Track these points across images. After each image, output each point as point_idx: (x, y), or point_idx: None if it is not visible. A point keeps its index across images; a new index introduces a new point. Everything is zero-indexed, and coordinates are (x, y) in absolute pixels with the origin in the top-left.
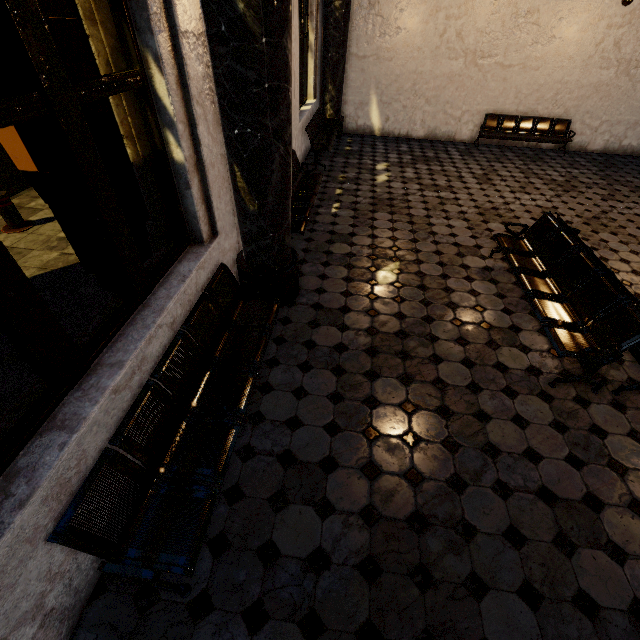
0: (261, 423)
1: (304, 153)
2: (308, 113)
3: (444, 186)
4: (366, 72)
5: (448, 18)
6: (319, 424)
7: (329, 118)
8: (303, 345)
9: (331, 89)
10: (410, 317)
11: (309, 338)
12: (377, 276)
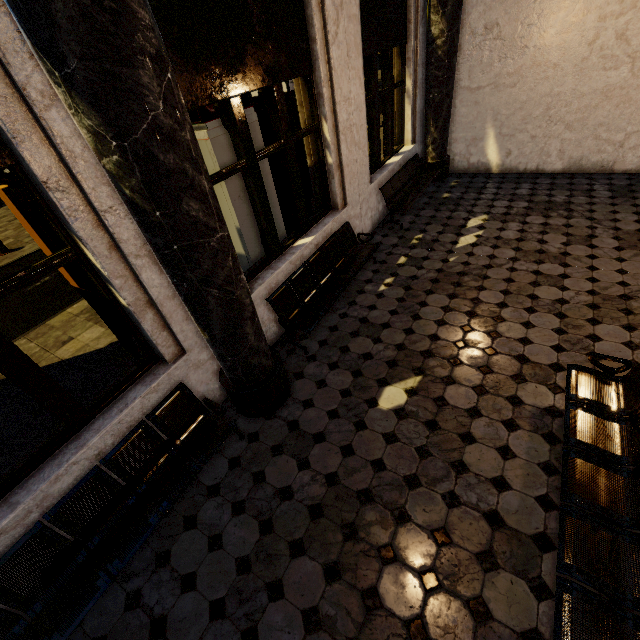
0: (163, 567)
1: (385, 208)
2: (394, 166)
3: (554, 253)
4: (481, 104)
5: (602, 19)
6: (209, 596)
7: (428, 162)
8: (252, 476)
9: (433, 131)
10: (390, 471)
11: (262, 468)
12: (382, 394)
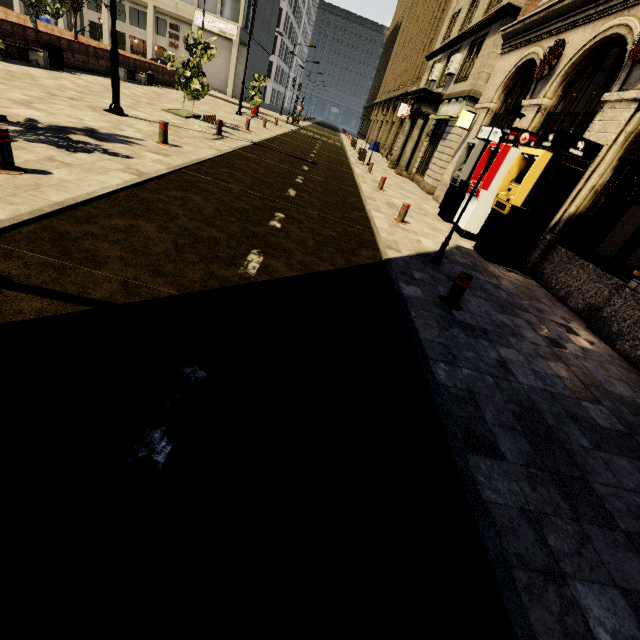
0: None
1: None
2: None
3: None
4: None
5: None
6: None
7: None
8: None
9: None
10: None
11: None
12: None
